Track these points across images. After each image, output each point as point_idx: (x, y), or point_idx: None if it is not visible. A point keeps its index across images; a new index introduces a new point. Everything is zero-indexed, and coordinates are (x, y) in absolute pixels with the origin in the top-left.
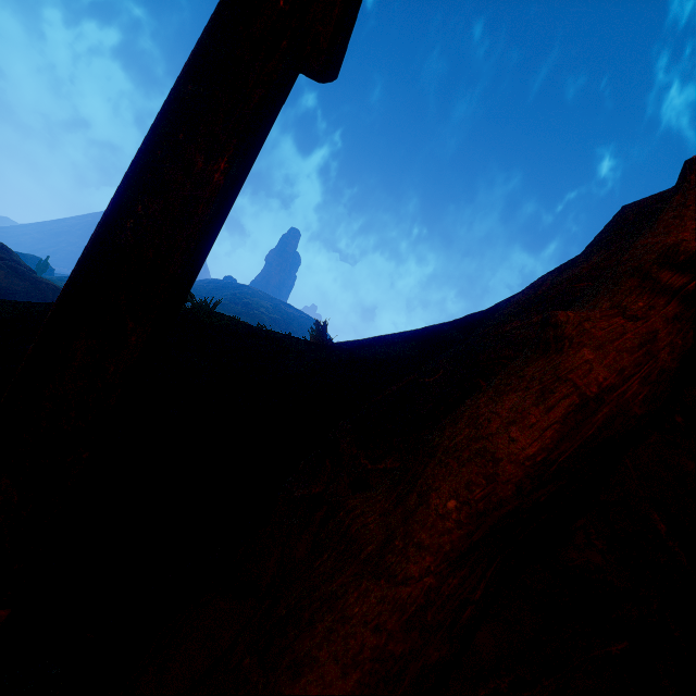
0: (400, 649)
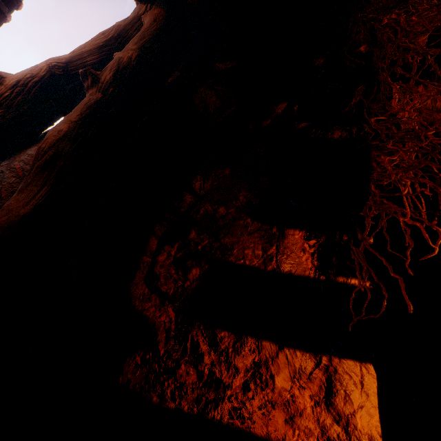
0: None
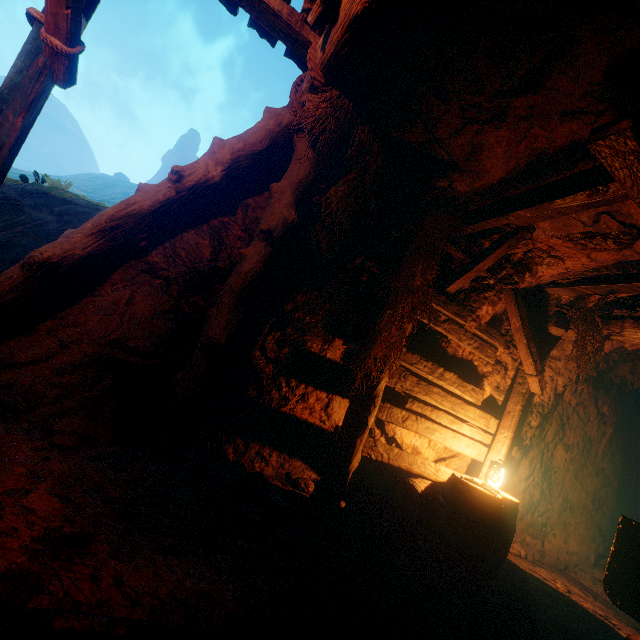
0: (67, 248)
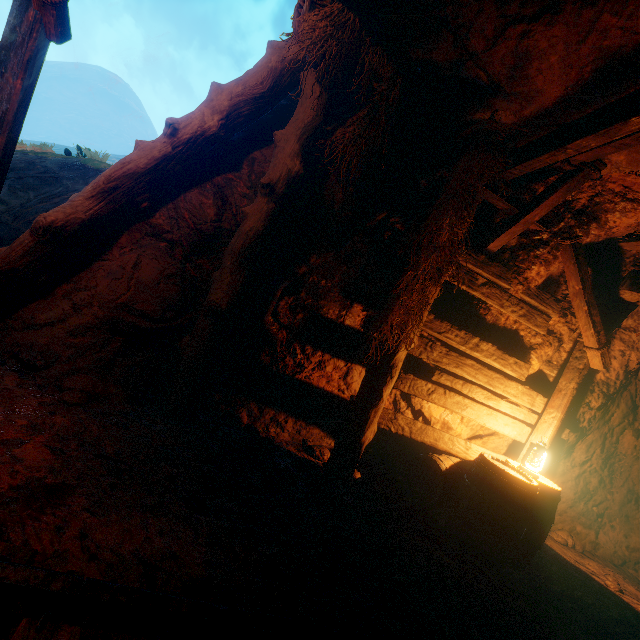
0: (69, 212)
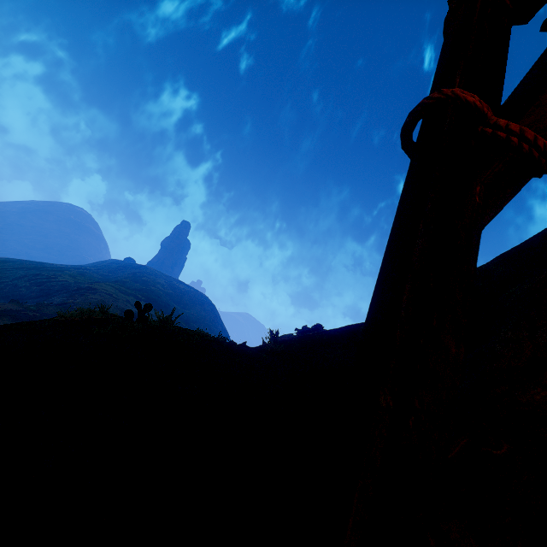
0: None
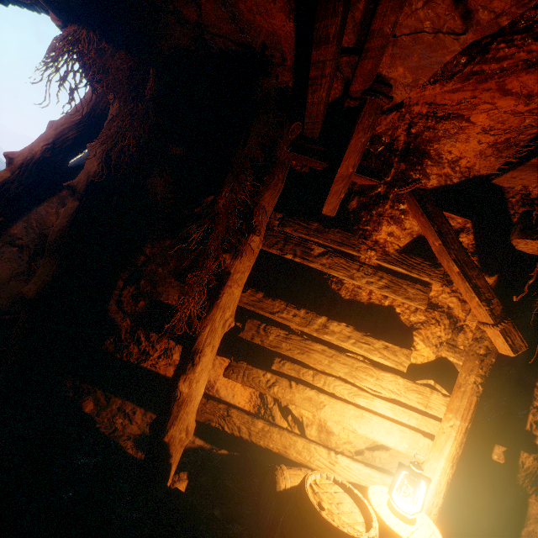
0: None
